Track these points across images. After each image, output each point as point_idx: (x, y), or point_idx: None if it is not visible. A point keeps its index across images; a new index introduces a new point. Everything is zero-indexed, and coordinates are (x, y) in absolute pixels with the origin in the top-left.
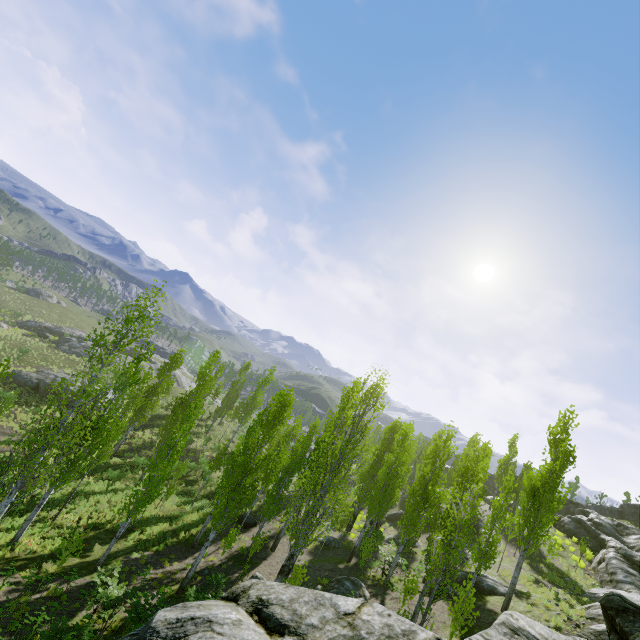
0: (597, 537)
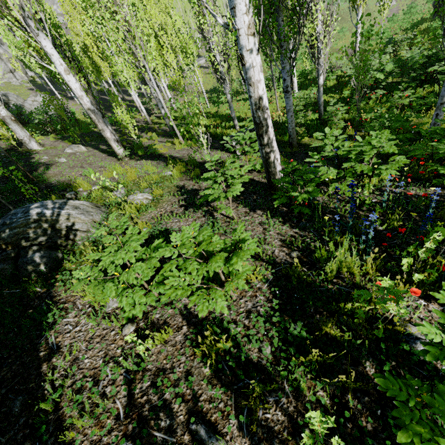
0: None
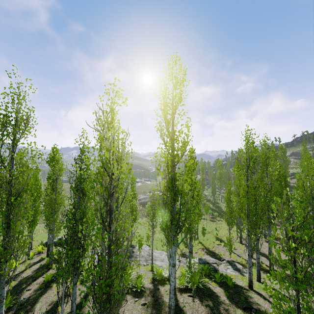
0: None
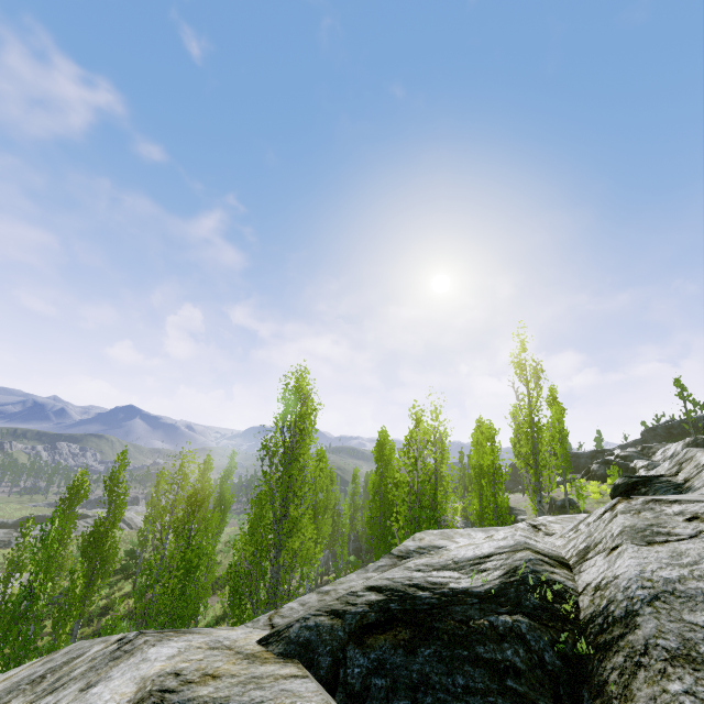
0: (628, 468)
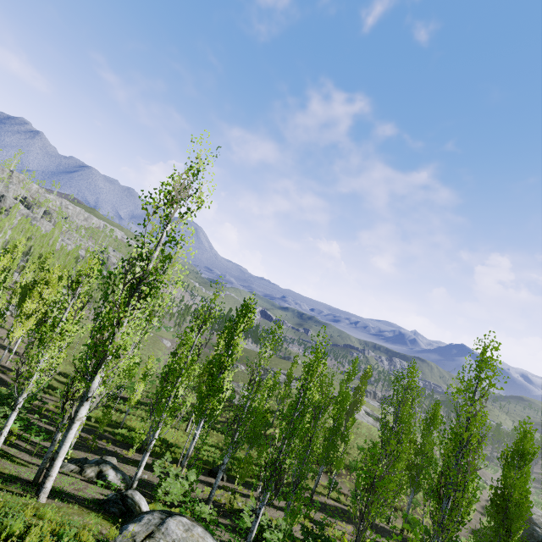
0: None
